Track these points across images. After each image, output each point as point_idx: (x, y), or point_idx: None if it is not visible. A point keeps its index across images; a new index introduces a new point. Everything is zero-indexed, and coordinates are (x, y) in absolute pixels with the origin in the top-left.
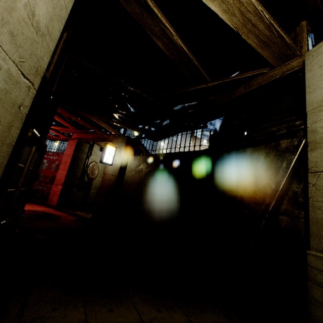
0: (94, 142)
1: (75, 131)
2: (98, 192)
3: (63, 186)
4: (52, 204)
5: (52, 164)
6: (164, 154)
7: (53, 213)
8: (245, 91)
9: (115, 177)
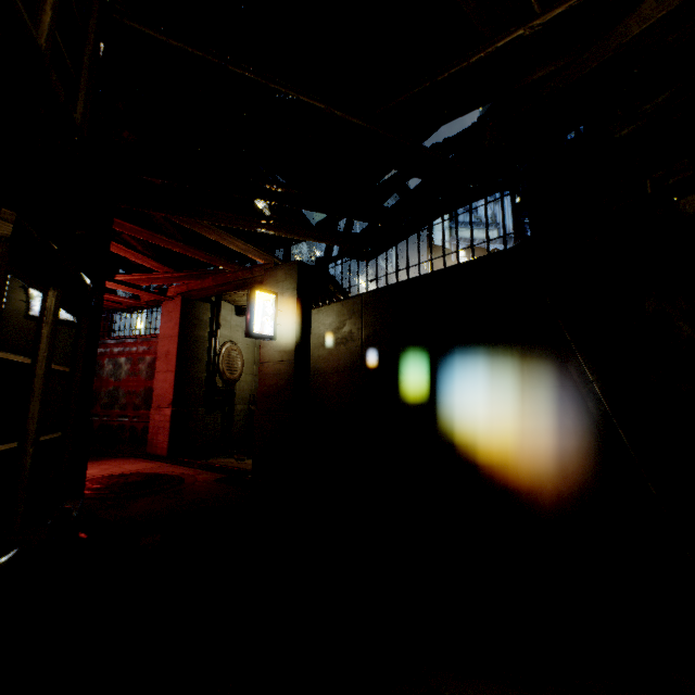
0: (220, 296)
1: (172, 277)
2: (252, 407)
3: (173, 409)
4: (158, 452)
5: (139, 365)
6: (402, 283)
7: (164, 472)
8: (666, 8)
9: (289, 366)
